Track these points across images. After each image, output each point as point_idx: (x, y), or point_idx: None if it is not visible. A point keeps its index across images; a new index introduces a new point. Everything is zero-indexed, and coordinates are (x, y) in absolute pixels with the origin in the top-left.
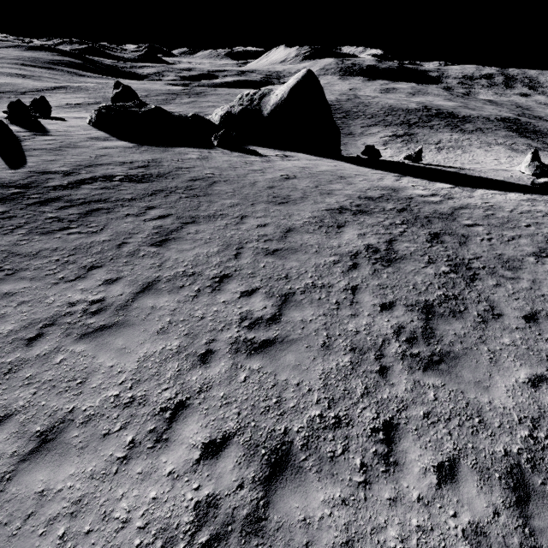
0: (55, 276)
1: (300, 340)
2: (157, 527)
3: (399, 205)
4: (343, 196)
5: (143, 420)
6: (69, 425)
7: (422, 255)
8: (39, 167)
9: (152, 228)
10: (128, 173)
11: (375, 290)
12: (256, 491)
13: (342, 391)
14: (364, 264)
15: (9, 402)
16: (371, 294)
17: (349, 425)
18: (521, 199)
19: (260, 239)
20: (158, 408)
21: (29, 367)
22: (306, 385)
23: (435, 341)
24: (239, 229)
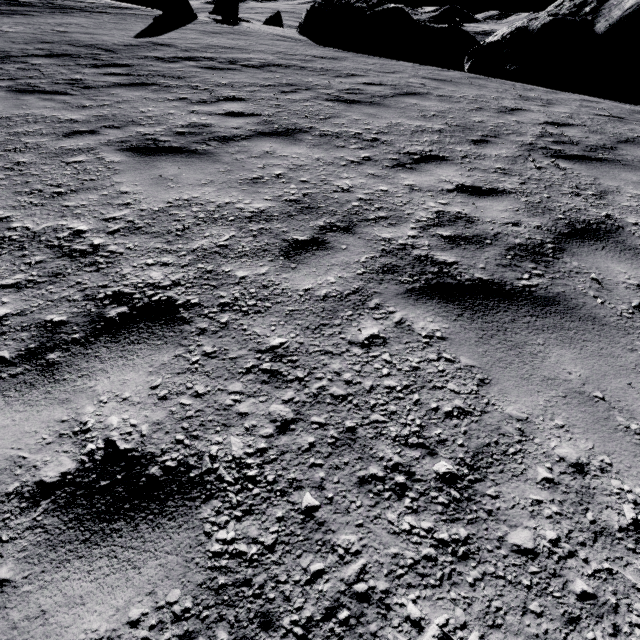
0: None
1: None
2: None
3: None
4: None
5: None
6: None
7: None
8: (167, 40)
9: (185, 123)
10: (271, 61)
11: None
12: None
13: None
14: None
15: None
16: None
17: None
18: None
19: (440, 224)
20: None
21: None
22: None
23: None
24: (389, 177)
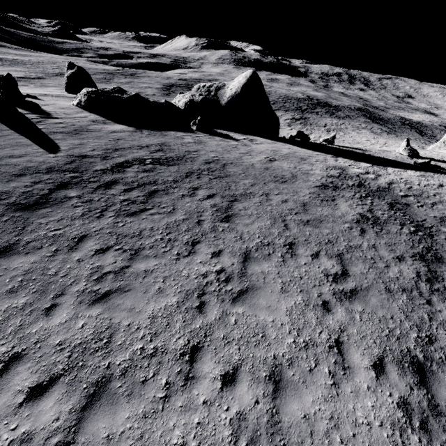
0: (172, 253)
1: (371, 287)
2: (388, 423)
3: (355, 182)
4: (317, 175)
5: (324, 357)
6: (282, 368)
7: (394, 220)
8: (74, 151)
9: (210, 206)
10: (153, 156)
11: (386, 247)
12: (421, 389)
13: (418, 319)
14: (367, 228)
15: (228, 358)
16: (386, 250)
17: (437, 340)
18: (417, 175)
19: (291, 212)
20: (326, 346)
21: (217, 330)
22: (396, 318)
23: (440, 279)
24: (271, 204)
